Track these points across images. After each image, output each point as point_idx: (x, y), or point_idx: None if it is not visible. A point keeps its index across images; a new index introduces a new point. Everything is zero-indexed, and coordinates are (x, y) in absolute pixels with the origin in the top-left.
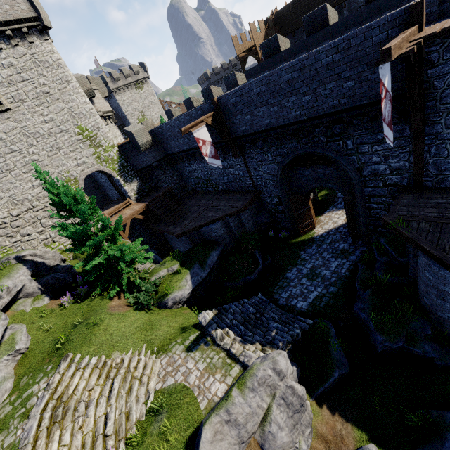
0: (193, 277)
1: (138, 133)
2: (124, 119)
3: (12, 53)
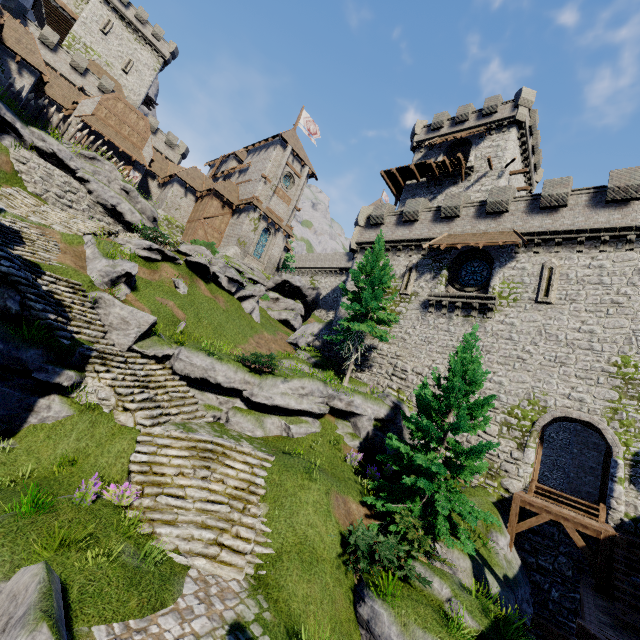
0: None
1: None
2: None
3: (614, 256)
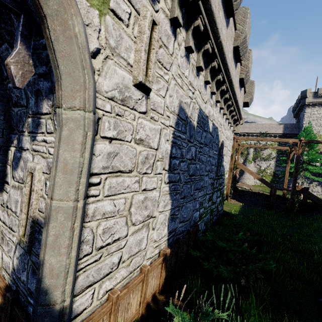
0: None
1: None
2: (299, 130)
3: None
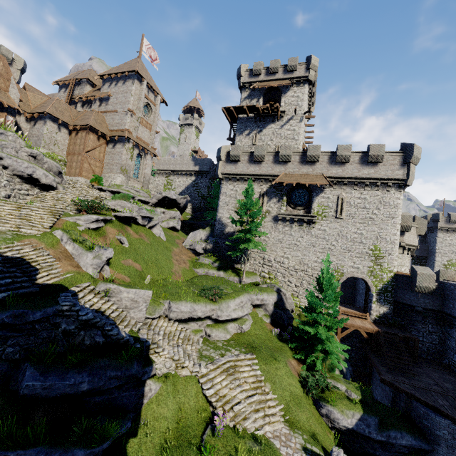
0: (362, 421)
1: (422, 276)
2: (430, 254)
3: (370, 193)
